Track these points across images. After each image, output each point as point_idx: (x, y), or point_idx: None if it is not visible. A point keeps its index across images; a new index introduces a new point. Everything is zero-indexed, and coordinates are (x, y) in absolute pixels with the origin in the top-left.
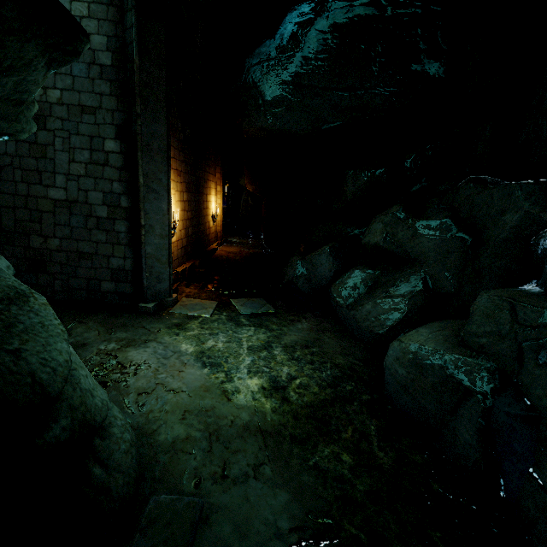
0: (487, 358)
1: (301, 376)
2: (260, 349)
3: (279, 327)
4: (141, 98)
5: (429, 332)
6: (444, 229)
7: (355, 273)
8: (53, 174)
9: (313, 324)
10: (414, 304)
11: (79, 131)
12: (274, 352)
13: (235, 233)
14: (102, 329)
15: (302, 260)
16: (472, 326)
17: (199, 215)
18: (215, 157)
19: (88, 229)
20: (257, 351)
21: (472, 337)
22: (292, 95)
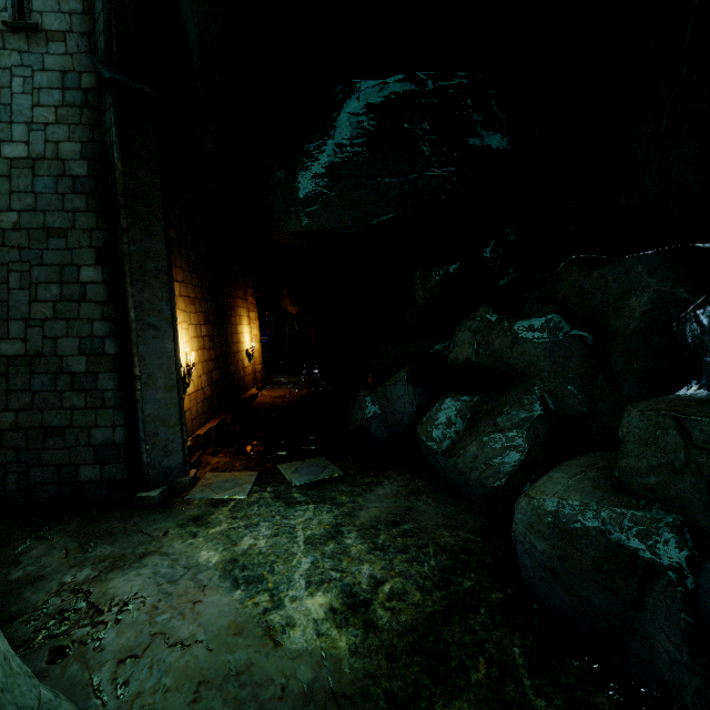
0: (665, 508)
1: (391, 577)
2: (324, 539)
3: (351, 498)
4: (127, 210)
5: (567, 476)
6: (552, 328)
7: (445, 403)
8: (6, 322)
9: (399, 485)
10: (536, 437)
11: (43, 260)
12: (346, 541)
13: (282, 371)
14: (73, 545)
15: (371, 395)
16: (628, 459)
17: (227, 353)
18: (244, 277)
19: (58, 392)
20: (320, 544)
21: (632, 476)
22: (328, 188)
